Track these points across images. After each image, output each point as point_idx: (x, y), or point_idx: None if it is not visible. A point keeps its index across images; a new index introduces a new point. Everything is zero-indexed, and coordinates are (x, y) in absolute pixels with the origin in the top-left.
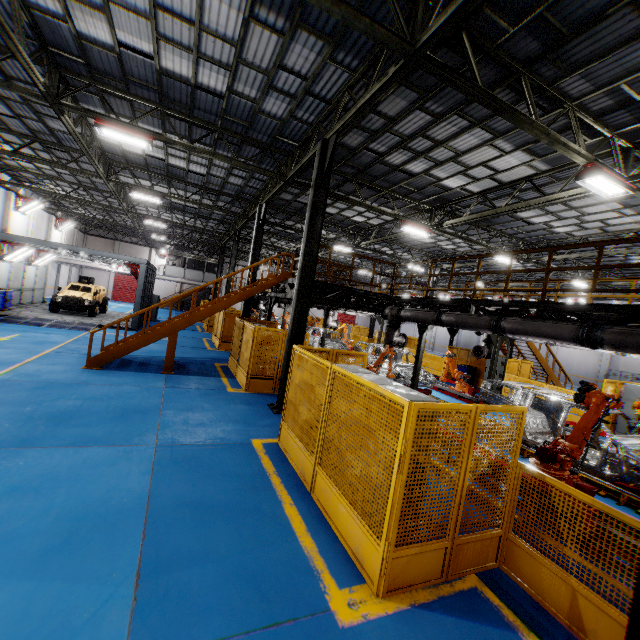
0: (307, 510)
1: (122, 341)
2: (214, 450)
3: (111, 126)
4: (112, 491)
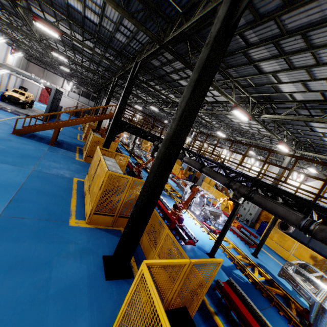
0: (80, 201)
1: (33, 125)
2: (56, 177)
3: (41, 22)
4: (9, 179)
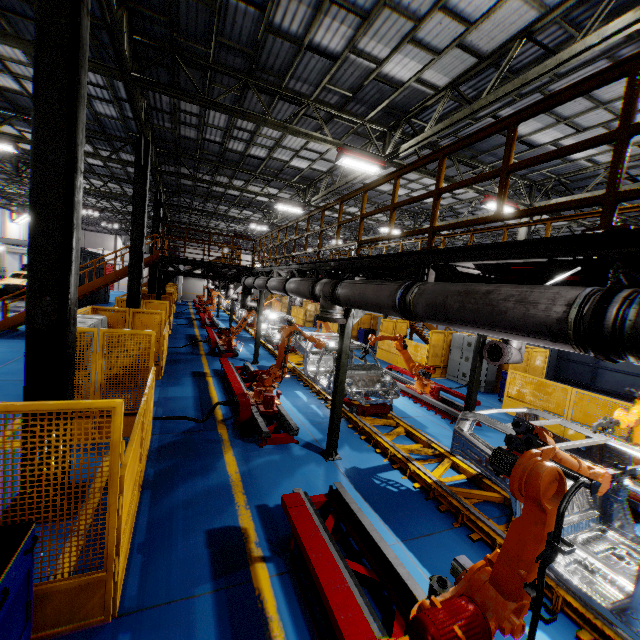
0: None
1: None
2: (22, 383)
3: None
4: None
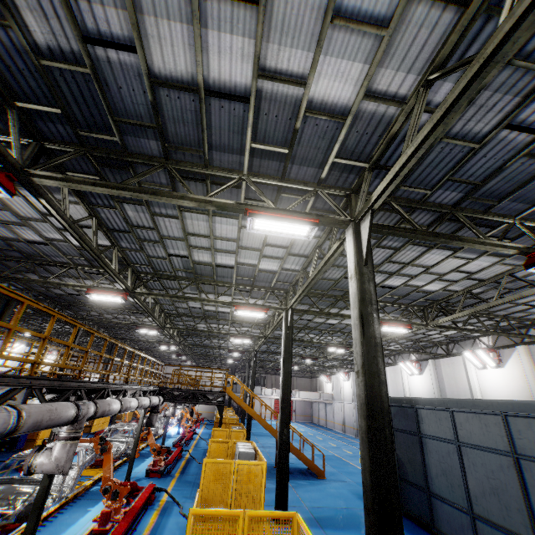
0: None
1: None
2: None
3: None
4: None
